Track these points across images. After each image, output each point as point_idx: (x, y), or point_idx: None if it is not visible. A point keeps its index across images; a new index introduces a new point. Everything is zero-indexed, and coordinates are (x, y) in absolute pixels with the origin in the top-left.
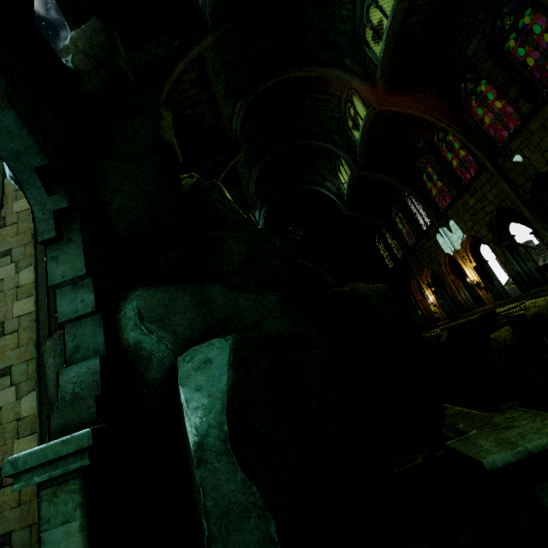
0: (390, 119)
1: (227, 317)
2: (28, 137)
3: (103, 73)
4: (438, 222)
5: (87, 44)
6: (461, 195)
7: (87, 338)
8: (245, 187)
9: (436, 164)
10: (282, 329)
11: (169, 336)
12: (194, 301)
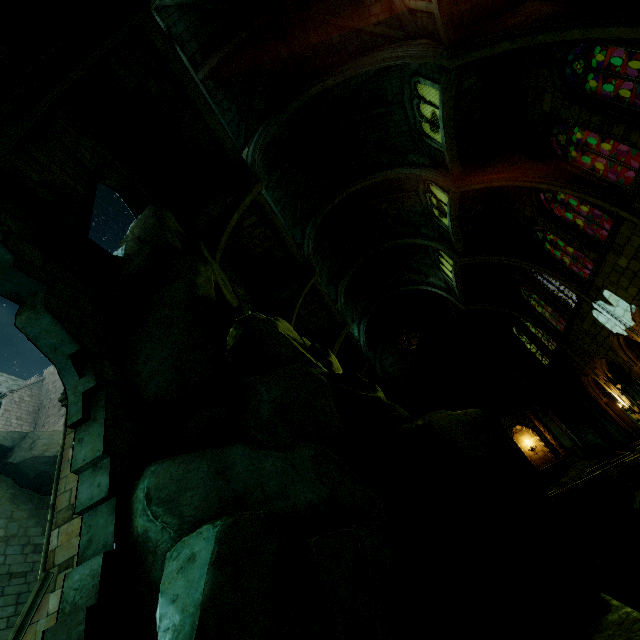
0: (479, 196)
1: (247, 487)
2: (62, 331)
3: (146, 251)
4: (587, 295)
5: (141, 230)
6: (605, 257)
7: (100, 529)
8: (331, 306)
9: (555, 229)
10: (315, 496)
11: (175, 521)
12: (211, 471)
